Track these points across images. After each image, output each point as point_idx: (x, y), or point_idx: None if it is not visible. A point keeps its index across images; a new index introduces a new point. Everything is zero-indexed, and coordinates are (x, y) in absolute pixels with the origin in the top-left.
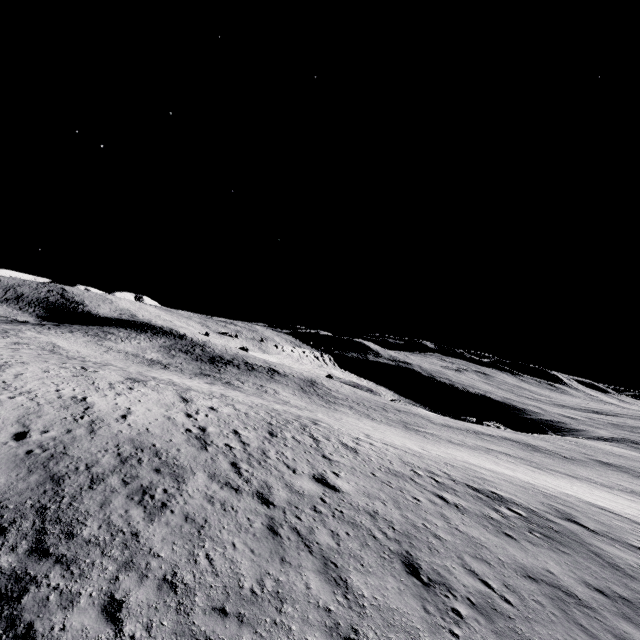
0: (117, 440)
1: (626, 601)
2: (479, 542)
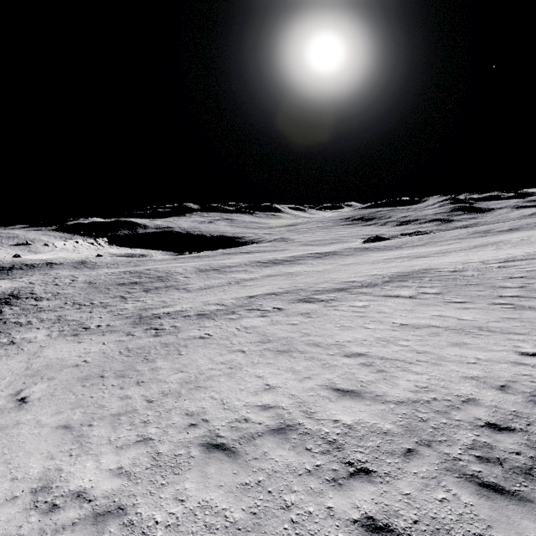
0: (7, 288)
1: (135, 276)
2: (111, 277)
